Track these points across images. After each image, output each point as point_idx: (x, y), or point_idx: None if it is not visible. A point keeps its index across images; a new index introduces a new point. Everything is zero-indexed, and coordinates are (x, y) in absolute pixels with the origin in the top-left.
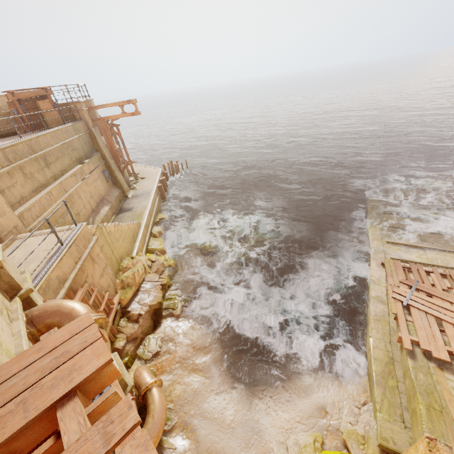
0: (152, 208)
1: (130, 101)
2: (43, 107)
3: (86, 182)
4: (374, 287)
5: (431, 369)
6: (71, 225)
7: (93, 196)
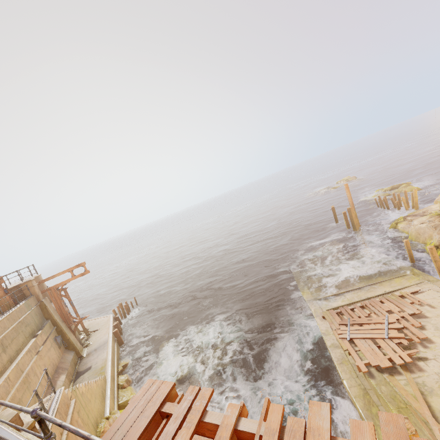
0: (113, 358)
1: (80, 265)
2: None
3: (40, 355)
4: (326, 338)
5: (386, 378)
6: (48, 396)
7: (48, 369)
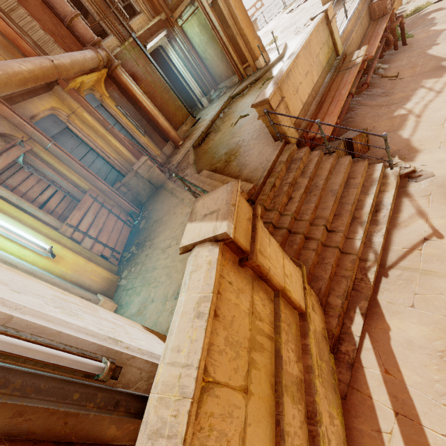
0: None
1: (259, 0)
2: None
3: None
4: None
5: None
6: None
7: None
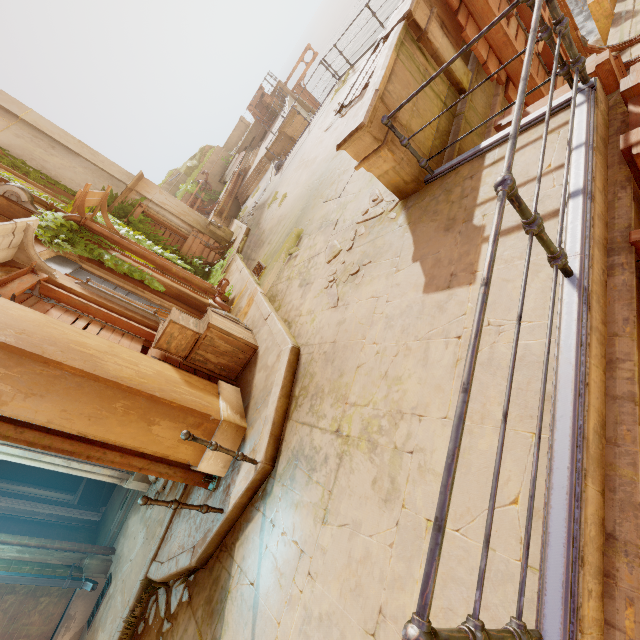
0: None
1: (306, 49)
2: (267, 101)
3: None
4: None
5: None
6: None
7: None
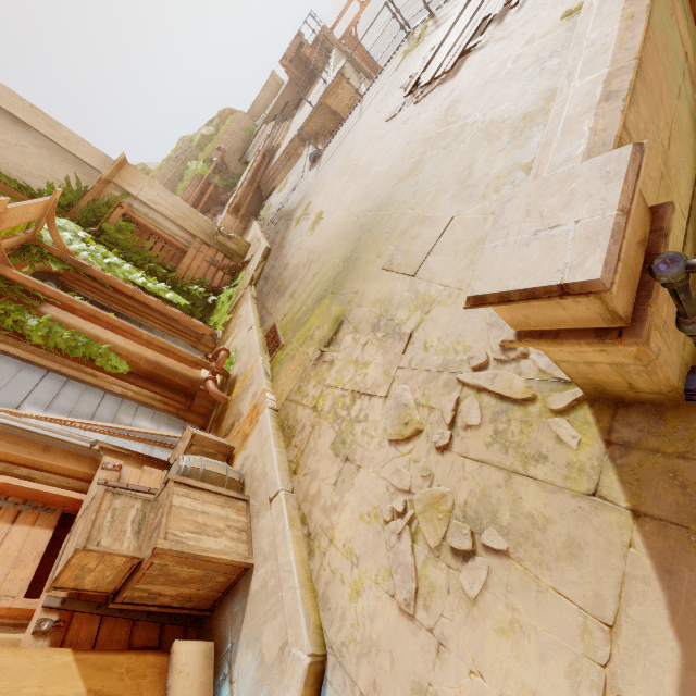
0: None
1: None
2: (307, 54)
3: None
4: None
5: None
6: None
7: None
